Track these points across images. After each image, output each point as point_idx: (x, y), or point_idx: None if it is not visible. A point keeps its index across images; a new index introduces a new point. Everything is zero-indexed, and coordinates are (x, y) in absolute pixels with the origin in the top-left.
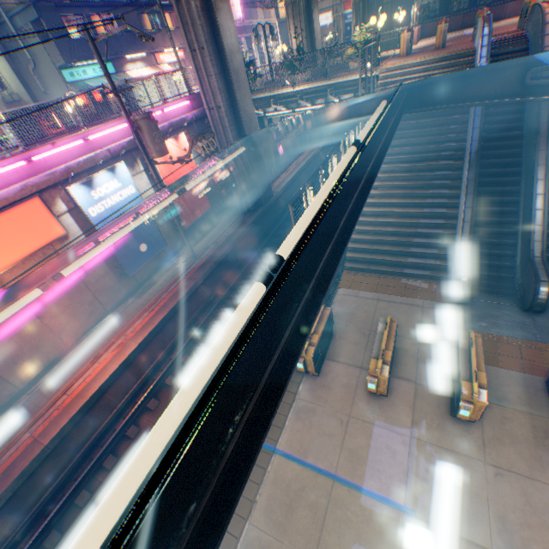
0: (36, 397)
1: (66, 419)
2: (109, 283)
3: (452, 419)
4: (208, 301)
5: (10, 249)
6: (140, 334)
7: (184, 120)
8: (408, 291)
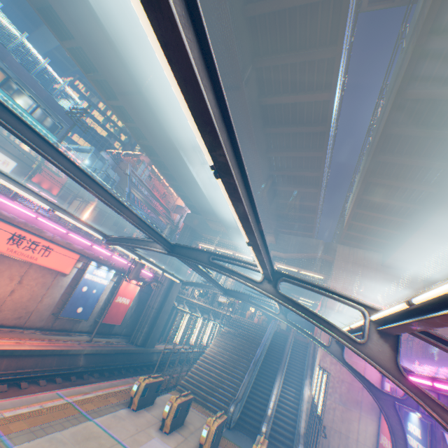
0: None
1: None
2: (46, 311)
3: None
4: (77, 368)
5: (52, 260)
6: (36, 345)
7: (146, 278)
8: (205, 412)
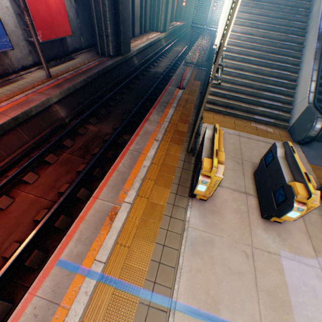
0: None
1: None
2: None
3: None
4: (63, 123)
5: None
6: None
7: None
8: (260, 132)
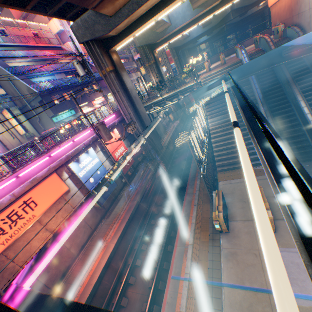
0: (61, 293)
1: (83, 301)
2: (91, 212)
3: None
4: (146, 210)
5: (44, 202)
6: (114, 237)
7: (114, 123)
8: (258, 172)
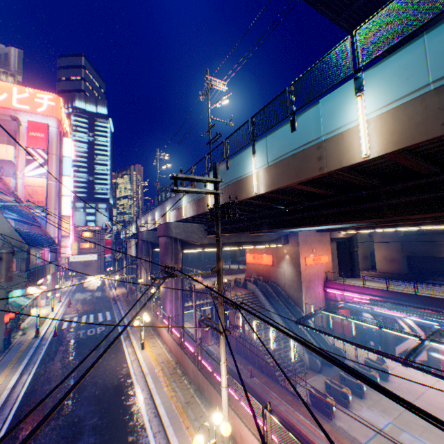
0: None
1: None
2: None
3: (362, 398)
4: None
5: None
6: None
7: None
8: (306, 376)
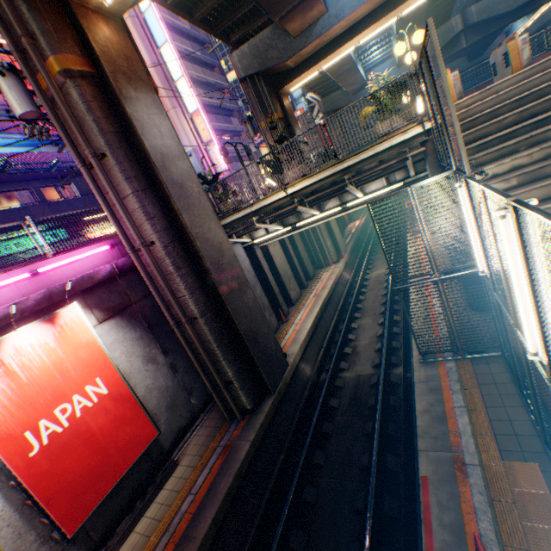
0: None
1: None
2: None
3: None
4: None
5: None
6: None
7: (88, 277)
8: None
